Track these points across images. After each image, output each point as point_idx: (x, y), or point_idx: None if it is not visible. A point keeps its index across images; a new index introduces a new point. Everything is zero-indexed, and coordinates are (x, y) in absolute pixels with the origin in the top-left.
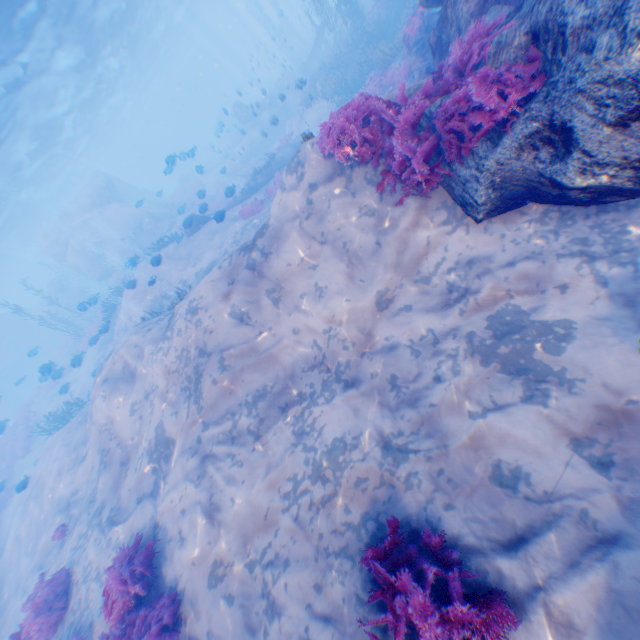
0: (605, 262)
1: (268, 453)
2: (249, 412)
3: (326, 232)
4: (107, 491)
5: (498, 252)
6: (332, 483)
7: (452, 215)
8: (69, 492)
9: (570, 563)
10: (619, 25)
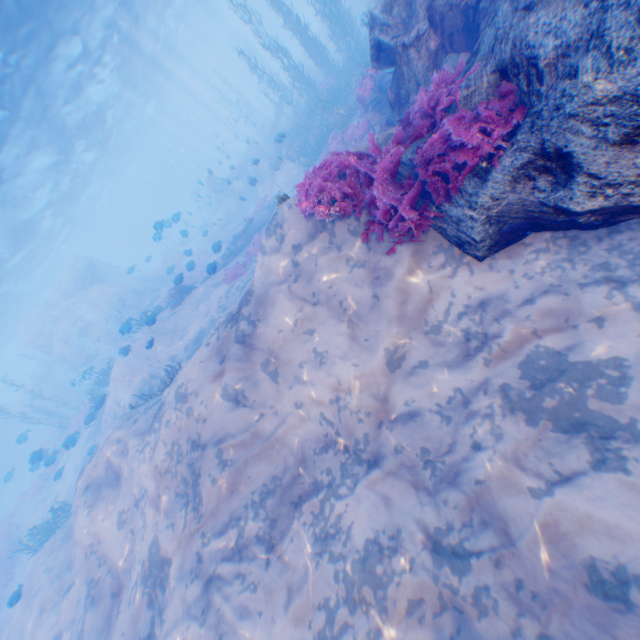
0: (638, 286)
1: (288, 569)
2: (258, 515)
3: (317, 291)
4: (95, 635)
5: (511, 289)
6: (376, 610)
7: (450, 256)
8: (51, 636)
9: None
10: (600, 46)
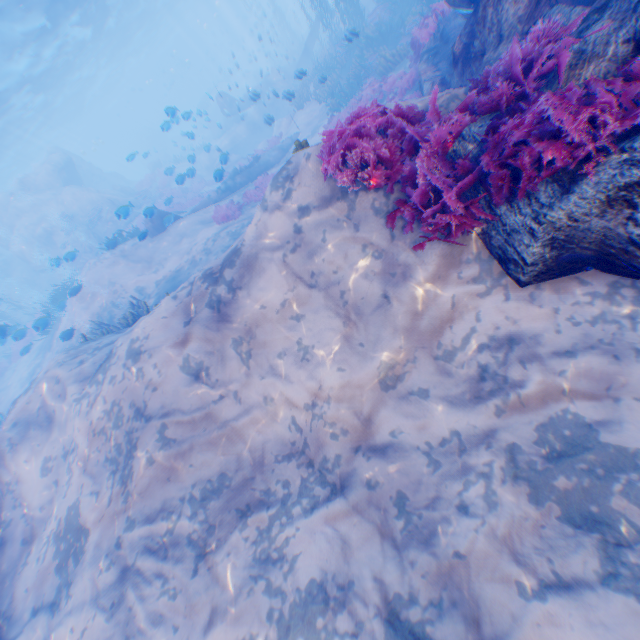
0: None
1: (216, 586)
2: (195, 514)
3: (317, 272)
4: None
5: (550, 332)
6: None
7: (488, 272)
8: None
9: None
10: None
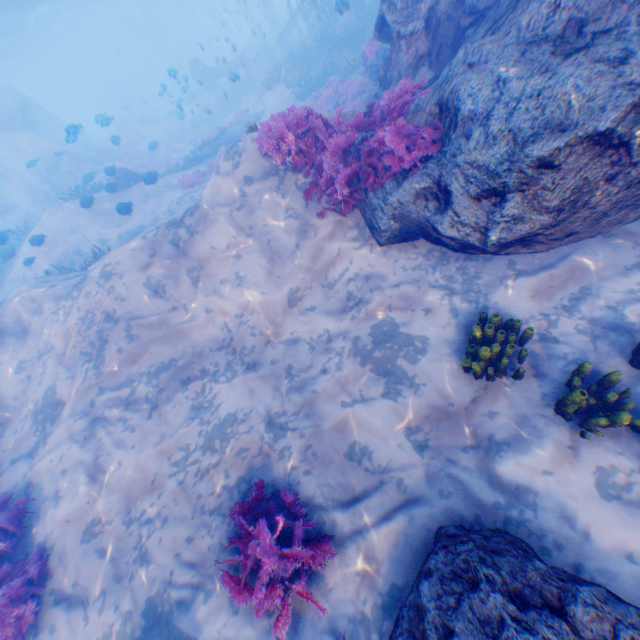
0: (460, 297)
1: (164, 422)
2: (151, 383)
3: (254, 225)
4: None
5: (391, 274)
6: (218, 451)
7: (363, 235)
8: None
9: (383, 515)
10: (485, 125)
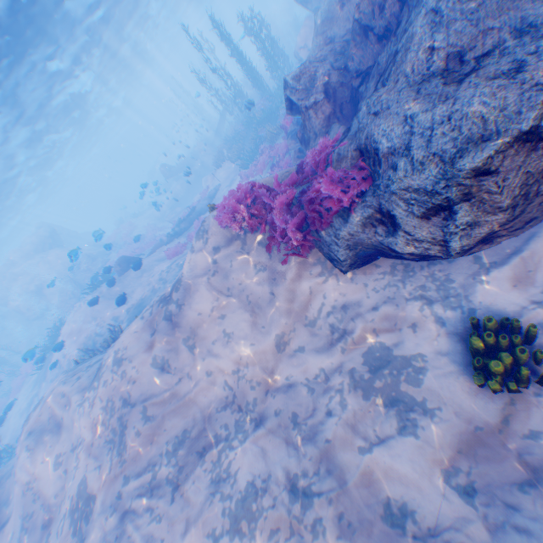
0: (440, 304)
1: (187, 505)
2: (169, 461)
3: (230, 285)
4: None
5: (363, 297)
6: (247, 536)
7: (326, 268)
8: None
9: None
10: (408, 155)
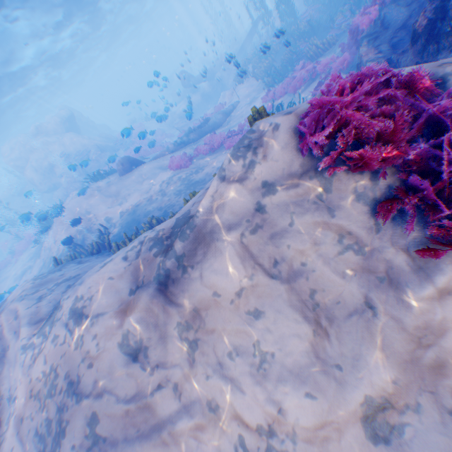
0: None
1: None
2: None
3: (282, 261)
4: None
5: None
6: None
7: None
8: None
9: None
10: None
